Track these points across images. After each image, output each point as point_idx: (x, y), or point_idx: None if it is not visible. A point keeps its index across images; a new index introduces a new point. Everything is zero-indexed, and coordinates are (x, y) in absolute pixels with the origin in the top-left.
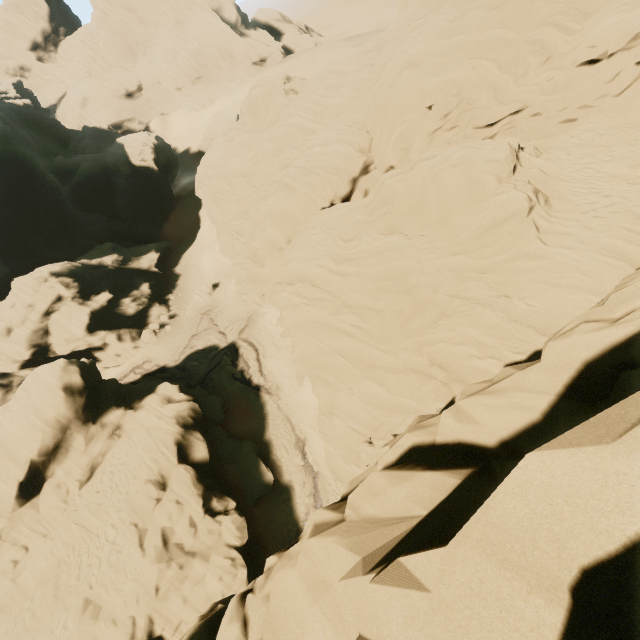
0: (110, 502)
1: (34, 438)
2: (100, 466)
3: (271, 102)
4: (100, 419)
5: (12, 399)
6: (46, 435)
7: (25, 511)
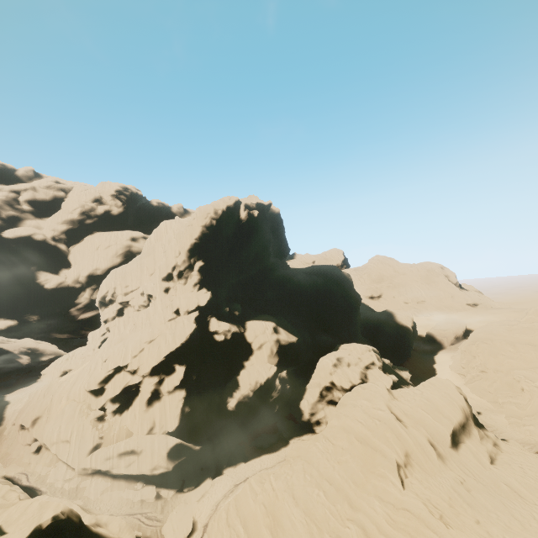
0: (537, 486)
1: (453, 409)
2: (497, 459)
3: None
4: (481, 429)
5: (420, 385)
6: (460, 413)
7: (451, 452)
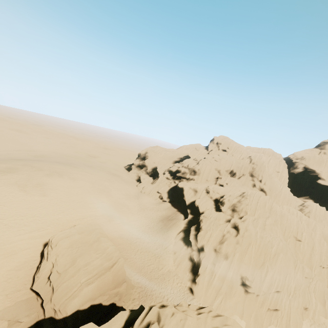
0: None
1: None
2: None
3: (266, 201)
4: None
5: None
6: None
7: None
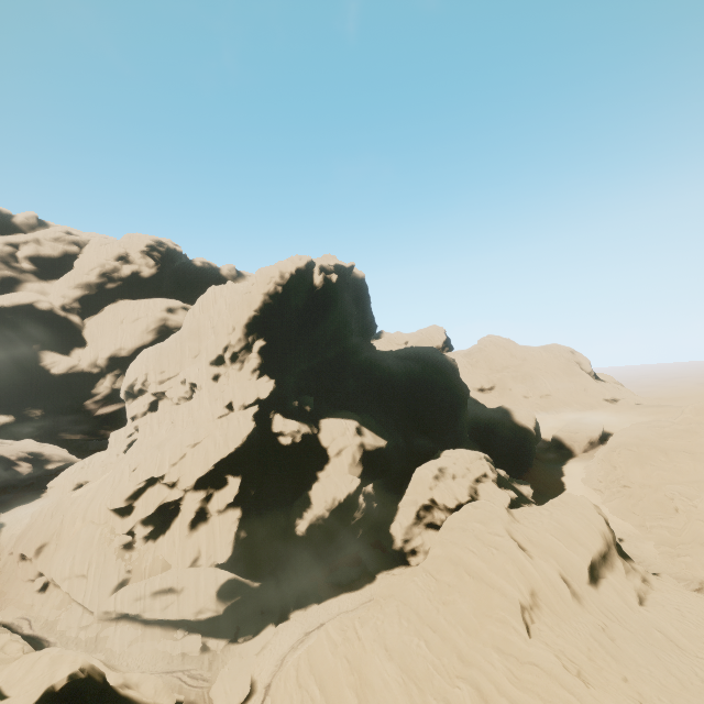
0: (699, 633)
1: (591, 535)
2: (648, 599)
3: None
4: (627, 561)
5: (548, 503)
6: (599, 539)
7: (590, 590)
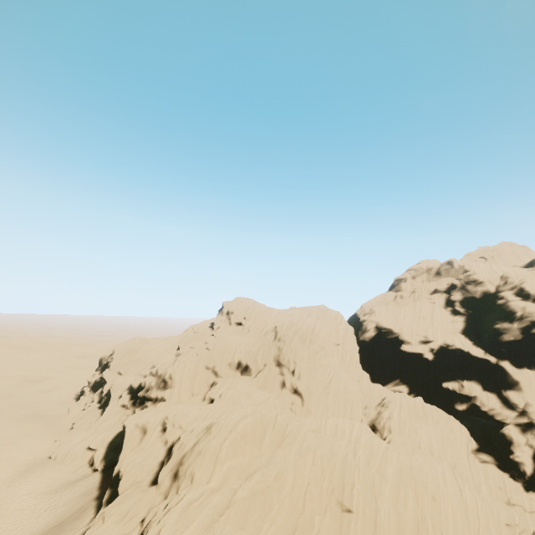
0: None
1: None
2: None
3: (267, 426)
4: None
5: None
6: None
7: None
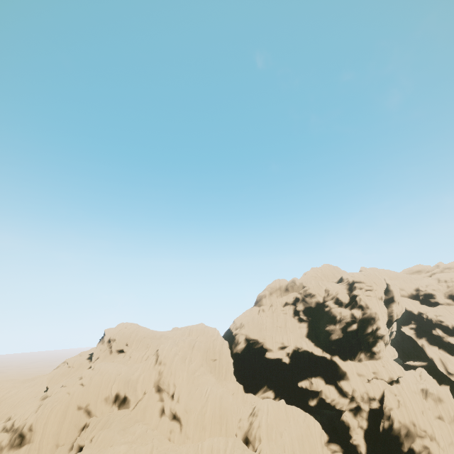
0: None
1: None
2: None
3: None
4: None
5: None
6: None
7: None
